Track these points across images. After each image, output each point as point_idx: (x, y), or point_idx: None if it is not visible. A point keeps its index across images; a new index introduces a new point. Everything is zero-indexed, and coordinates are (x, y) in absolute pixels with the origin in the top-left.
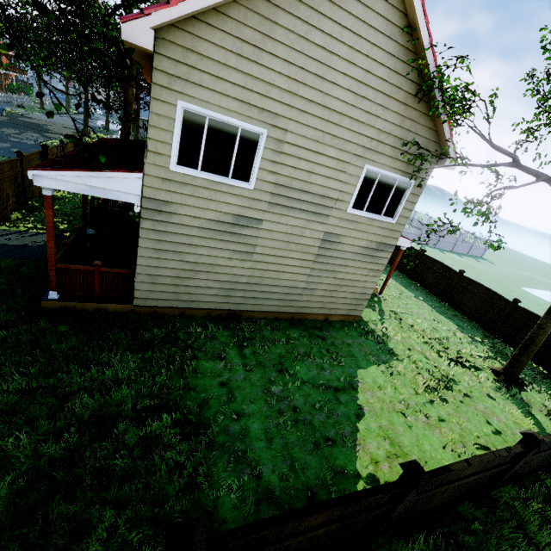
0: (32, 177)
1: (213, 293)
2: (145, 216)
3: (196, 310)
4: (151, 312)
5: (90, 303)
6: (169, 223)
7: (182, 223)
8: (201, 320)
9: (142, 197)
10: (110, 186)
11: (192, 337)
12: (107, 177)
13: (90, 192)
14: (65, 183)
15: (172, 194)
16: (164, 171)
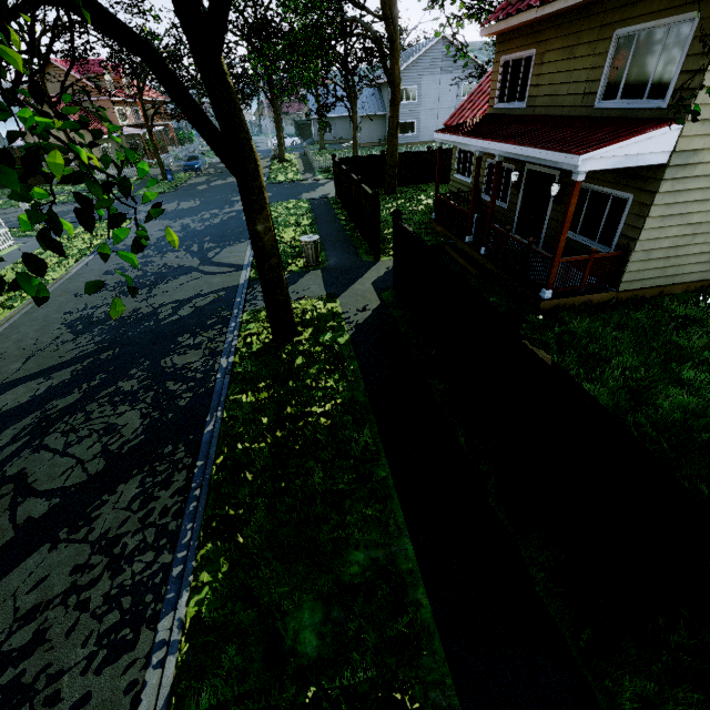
0: (579, 163)
1: (702, 260)
2: (668, 177)
3: (675, 286)
4: (629, 297)
5: (579, 296)
6: (688, 178)
7: (702, 174)
8: (685, 297)
9: (672, 153)
10: (645, 149)
11: (704, 312)
12: (646, 139)
13: (623, 163)
14: (604, 161)
15: (706, 138)
16: (708, 110)
